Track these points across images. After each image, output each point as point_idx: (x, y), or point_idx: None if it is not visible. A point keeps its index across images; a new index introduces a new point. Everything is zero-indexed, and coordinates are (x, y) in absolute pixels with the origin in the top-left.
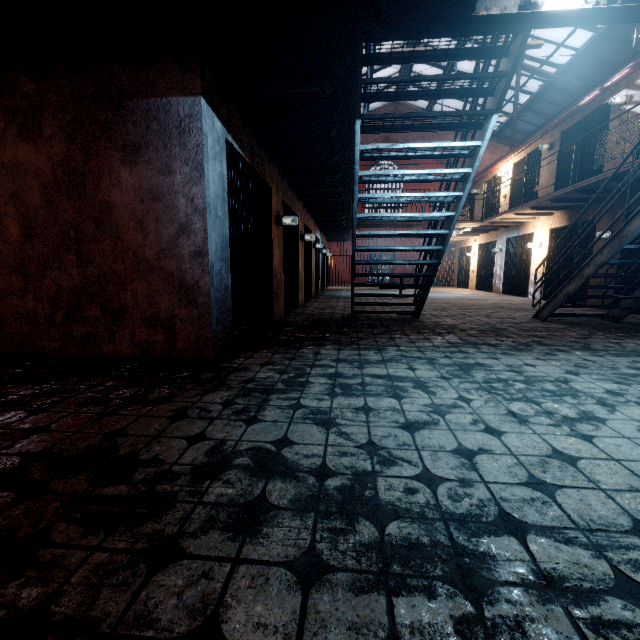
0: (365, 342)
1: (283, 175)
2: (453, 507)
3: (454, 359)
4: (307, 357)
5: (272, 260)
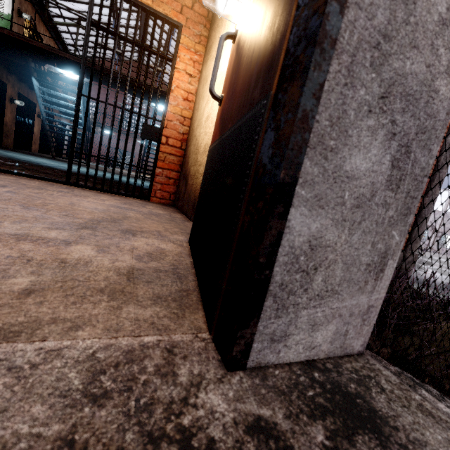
0: (39, 157)
1: (20, 80)
2: (5, 154)
3: (64, 163)
4: (4, 150)
5: (4, 117)
